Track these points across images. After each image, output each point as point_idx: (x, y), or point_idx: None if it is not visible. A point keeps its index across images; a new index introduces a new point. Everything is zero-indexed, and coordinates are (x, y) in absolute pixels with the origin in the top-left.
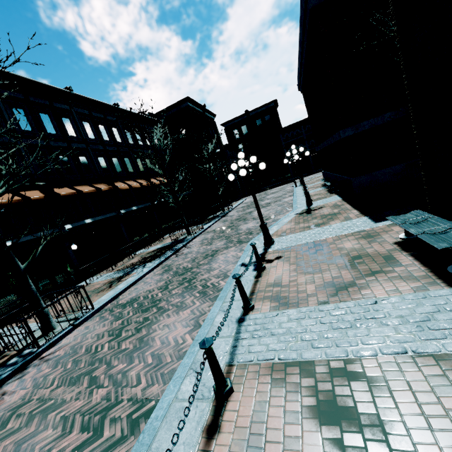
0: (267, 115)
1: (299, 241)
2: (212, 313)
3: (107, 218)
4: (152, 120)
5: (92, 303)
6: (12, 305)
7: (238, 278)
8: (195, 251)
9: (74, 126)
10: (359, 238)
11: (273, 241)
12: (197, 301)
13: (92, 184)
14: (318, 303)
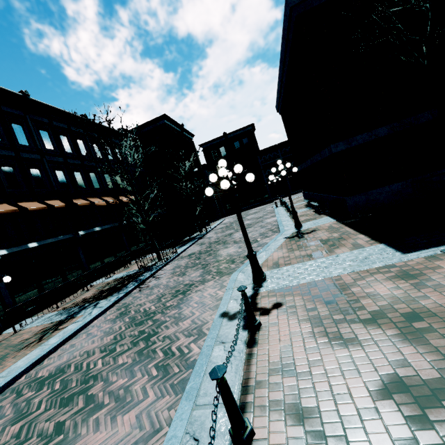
0: (245, 138)
1: (302, 278)
2: (171, 440)
3: (60, 241)
4: (126, 135)
5: None
6: None
7: (221, 377)
8: (163, 284)
9: (27, 134)
10: (392, 277)
11: (265, 277)
12: (151, 390)
13: (44, 201)
14: (394, 444)
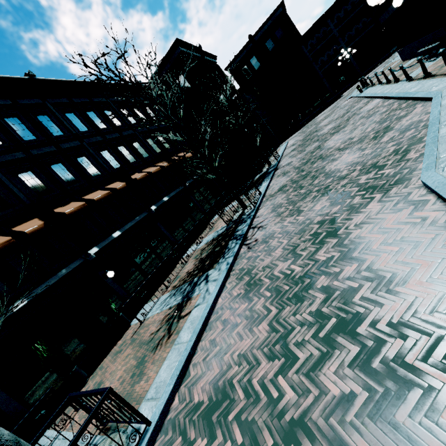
0: (277, 29)
1: None
2: None
3: (138, 222)
4: (148, 88)
5: (141, 415)
6: (58, 381)
7: None
8: (278, 232)
9: (56, 123)
10: None
11: None
12: None
13: (105, 187)
14: None
